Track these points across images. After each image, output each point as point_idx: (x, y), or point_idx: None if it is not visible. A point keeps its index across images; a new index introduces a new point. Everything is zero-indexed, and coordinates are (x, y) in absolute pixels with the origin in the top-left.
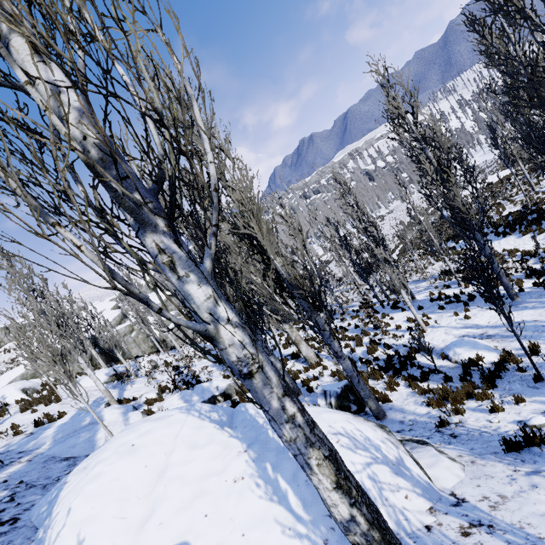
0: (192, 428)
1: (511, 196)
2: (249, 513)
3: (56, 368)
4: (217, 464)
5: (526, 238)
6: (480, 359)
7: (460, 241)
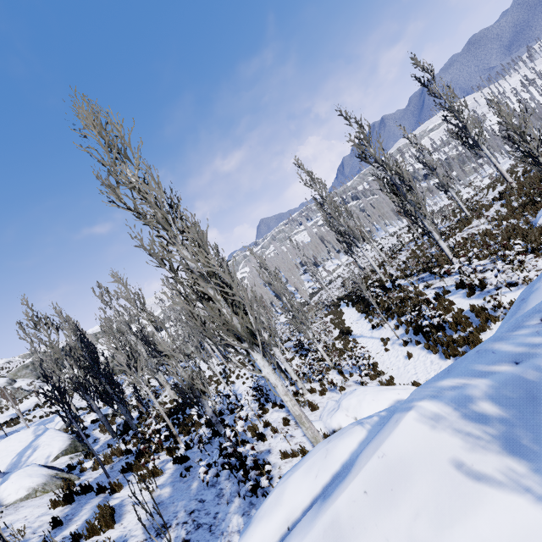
0: (26, 435)
1: (383, 265)
2: (7, 461)
3: (13, 404)
4: (19, 448)
5: (356, 312)
6: (192, 416)
7: (346, 300)
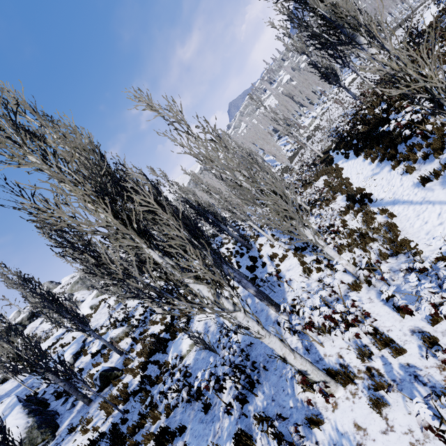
0: None
1: None
2: None
3: None
4: None
5: (366, 163)
6: (168, 364)
7: (341, 150)
